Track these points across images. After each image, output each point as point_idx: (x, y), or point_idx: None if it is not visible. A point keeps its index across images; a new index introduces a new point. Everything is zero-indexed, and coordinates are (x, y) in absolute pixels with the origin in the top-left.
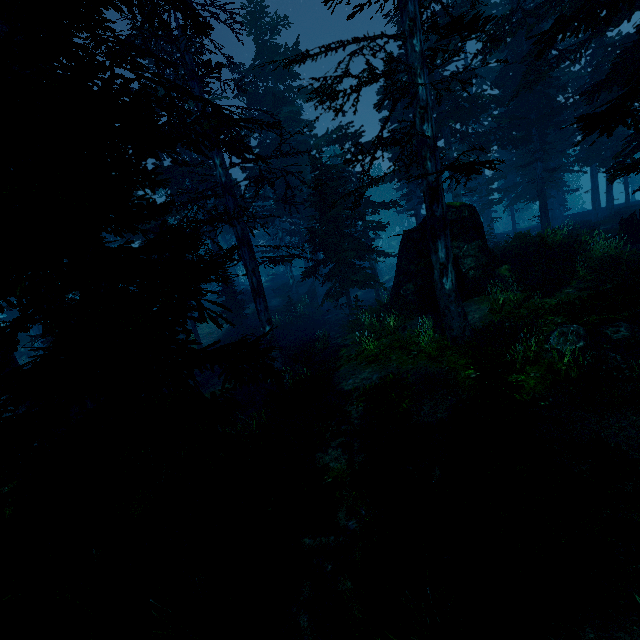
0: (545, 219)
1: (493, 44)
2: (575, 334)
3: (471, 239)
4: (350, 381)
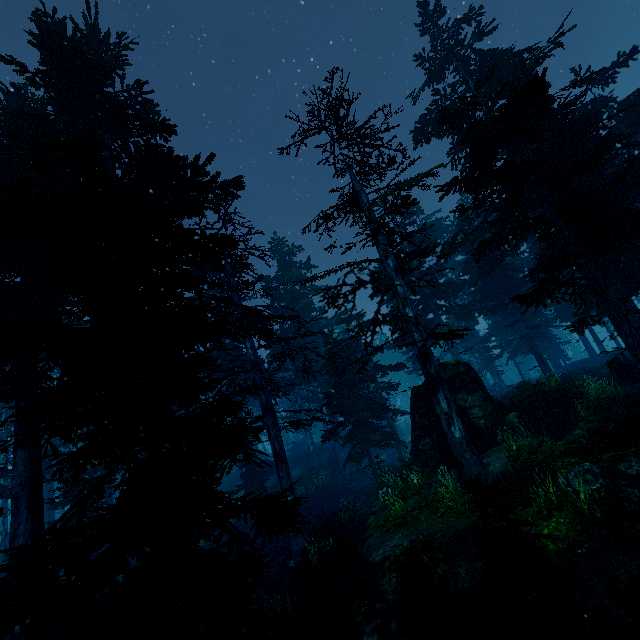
0: (545, 368)
1: (449, 252)
2: (591, 472)
3: (472, 390)
4: (380, 550)
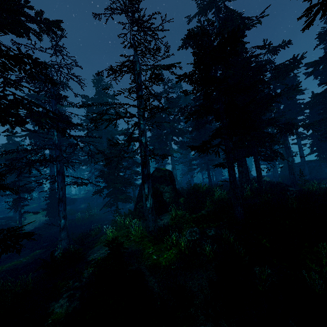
0: (210, 179)
1: (181, 113)
2: (195, 232)
3: (168, 184)
4: (95, 254)
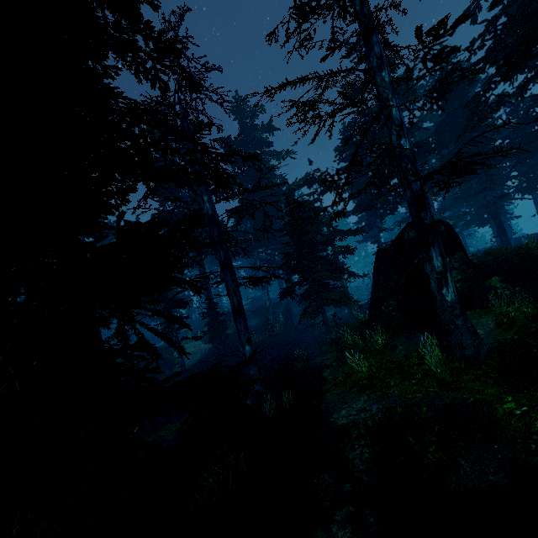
0: (505, 238)
1: (439, 94)
2: None
3: (452, 252)
4: (343, 412)
